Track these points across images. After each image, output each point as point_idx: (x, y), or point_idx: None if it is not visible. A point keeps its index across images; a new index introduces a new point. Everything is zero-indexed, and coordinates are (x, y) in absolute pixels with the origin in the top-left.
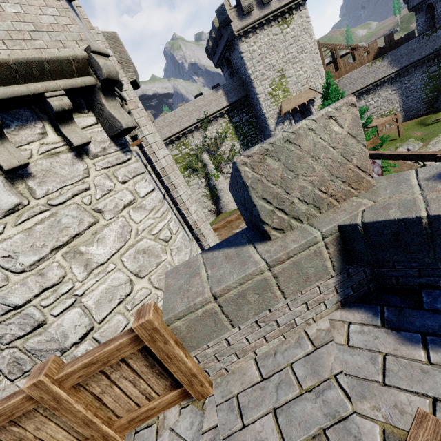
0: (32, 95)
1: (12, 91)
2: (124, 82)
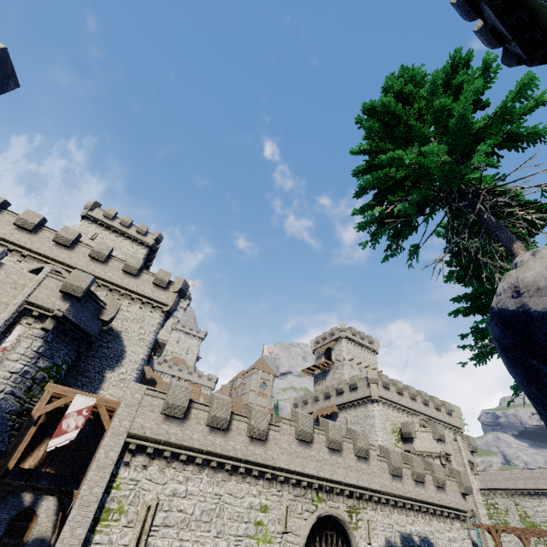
0: (430, 454)
1: (428, 454)
2: (452, 454)
